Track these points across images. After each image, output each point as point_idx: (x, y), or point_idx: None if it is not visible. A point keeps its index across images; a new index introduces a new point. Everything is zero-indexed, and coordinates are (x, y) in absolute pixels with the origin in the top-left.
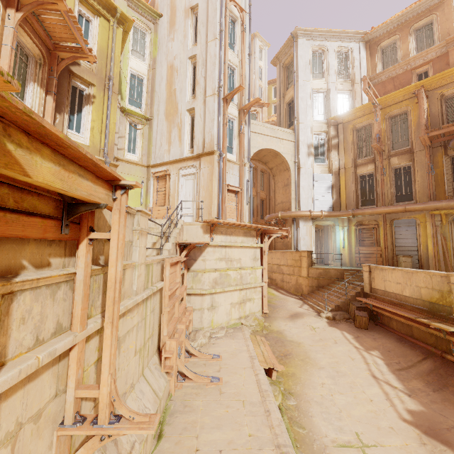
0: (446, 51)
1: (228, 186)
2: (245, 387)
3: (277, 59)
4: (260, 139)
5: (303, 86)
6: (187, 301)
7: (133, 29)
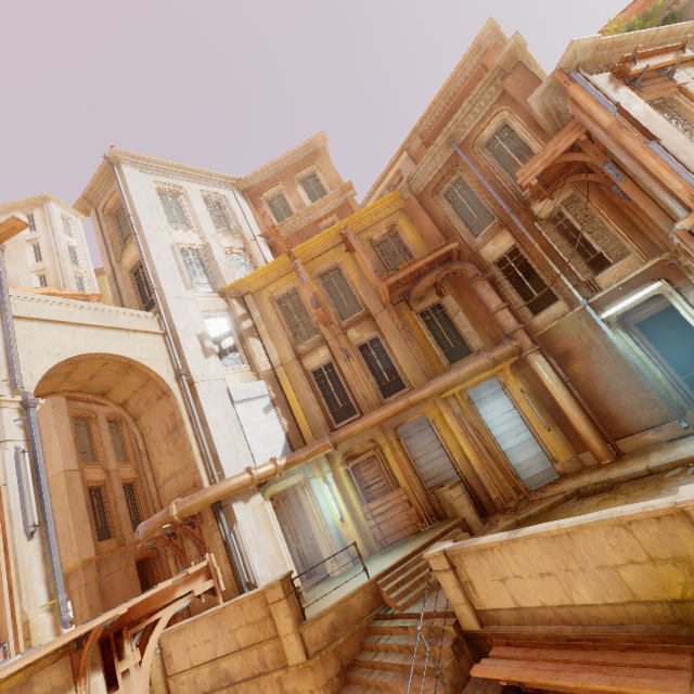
0: (345, 201)
1: None
2: None
3: (88, 201)
4: (65, 334)
5: (155, 236)
6: None
7: None
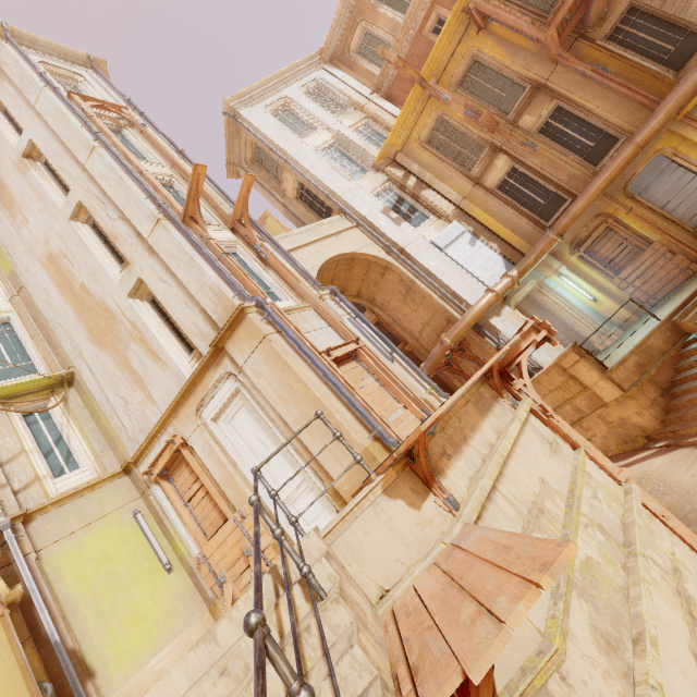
0: None
1: (328, 353)
2: None
3: (233, 164)
4: (305, 255)
5: (299, 153)
6: None
7: None
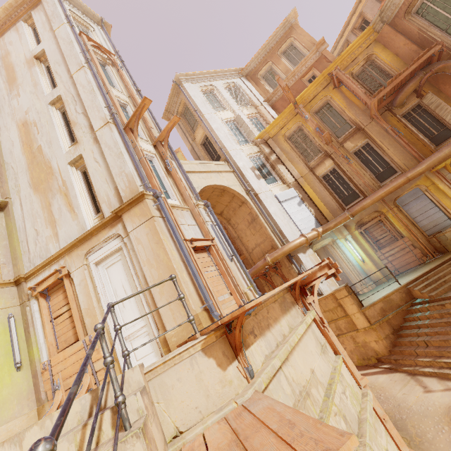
0: (320, 54)
1: (191, 242)
2: None
3: (168, 112)
4: (195, 177)
5: (211, 118)
6: None
7: None
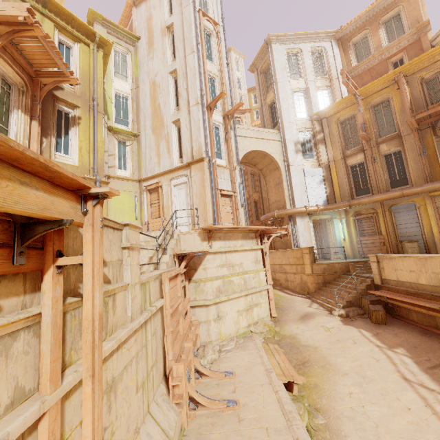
0: (418, 37)
1: (220, 190)
2: (266, 410)
3: (254, 66)
4: (247, 142)
5: (282, 87)
6: (192, 314)
7: (114, 53)
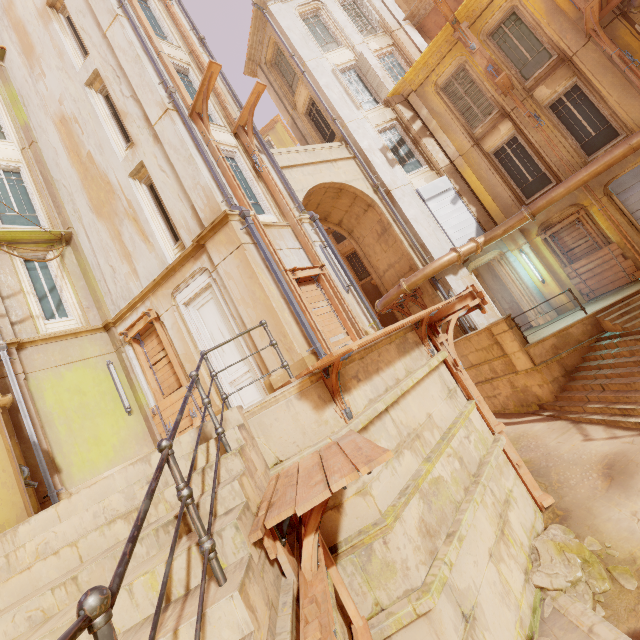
0: None
1: (293, 272)
2: None
3: (252, 61)
4: (298, 174)
5: (317, 67)
6: None
7: None
